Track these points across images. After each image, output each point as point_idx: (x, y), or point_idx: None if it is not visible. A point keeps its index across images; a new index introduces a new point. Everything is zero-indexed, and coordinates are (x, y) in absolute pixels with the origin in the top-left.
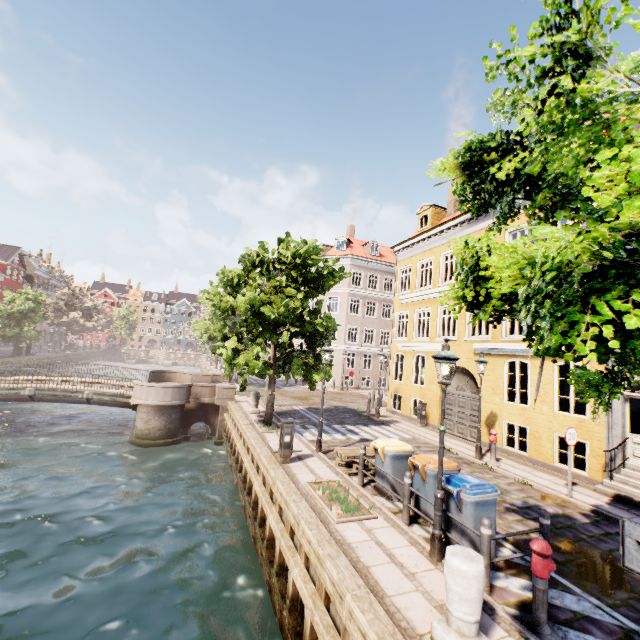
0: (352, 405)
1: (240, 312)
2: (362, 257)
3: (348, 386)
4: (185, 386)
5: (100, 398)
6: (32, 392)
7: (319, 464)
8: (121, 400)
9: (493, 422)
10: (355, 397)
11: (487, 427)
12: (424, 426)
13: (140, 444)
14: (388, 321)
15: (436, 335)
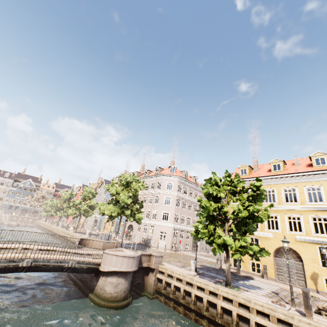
0: (204, 264)
1: (243, 215)
2: (183, 178)
3: (173, 248)
4: (140, 255)
5: (79, 266)
6: (28, 263)
7: (320, 317)
8: (93, 267)
9: (316, 277)
10: (190, 257)
11: (312, 280)
12: (267, 279)
13: (111, 306)
14: (190, 212)
15: (265, 228)
